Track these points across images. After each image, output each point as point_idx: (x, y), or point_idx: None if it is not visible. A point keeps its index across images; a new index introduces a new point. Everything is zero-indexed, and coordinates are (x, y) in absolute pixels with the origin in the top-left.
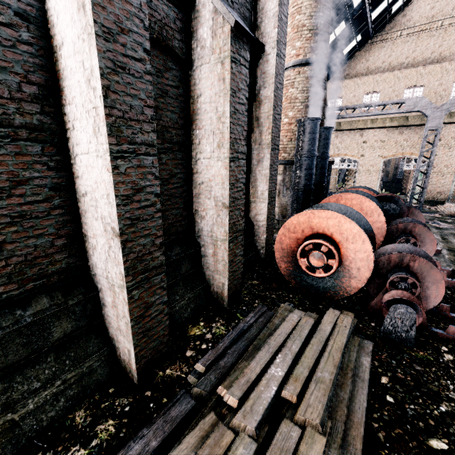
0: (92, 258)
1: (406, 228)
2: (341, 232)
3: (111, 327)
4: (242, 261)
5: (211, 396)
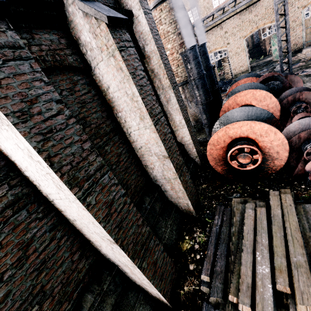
0: (102, 251)
1: (294, 98)
2: (254, 132)
3: (136, 282)
4: (192, 181)
5: (225, 299)
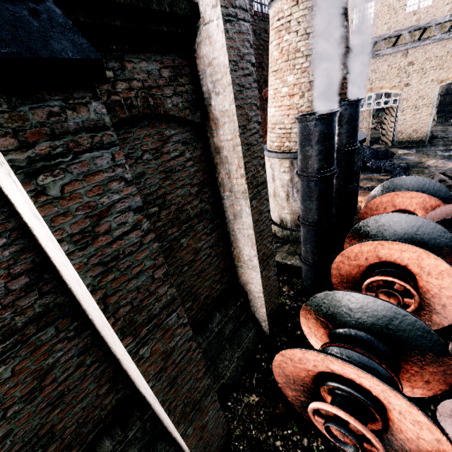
0: None
1: None
2: (388, 400)
3: None
4: (222, 412)
5: None
